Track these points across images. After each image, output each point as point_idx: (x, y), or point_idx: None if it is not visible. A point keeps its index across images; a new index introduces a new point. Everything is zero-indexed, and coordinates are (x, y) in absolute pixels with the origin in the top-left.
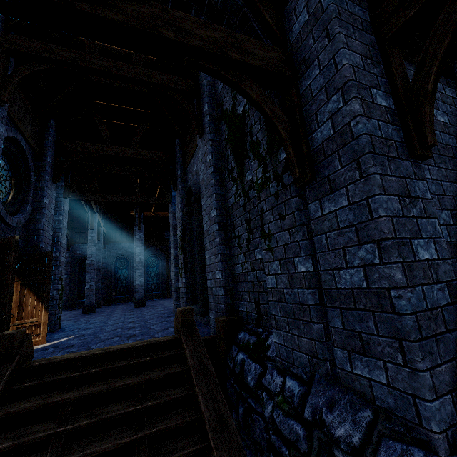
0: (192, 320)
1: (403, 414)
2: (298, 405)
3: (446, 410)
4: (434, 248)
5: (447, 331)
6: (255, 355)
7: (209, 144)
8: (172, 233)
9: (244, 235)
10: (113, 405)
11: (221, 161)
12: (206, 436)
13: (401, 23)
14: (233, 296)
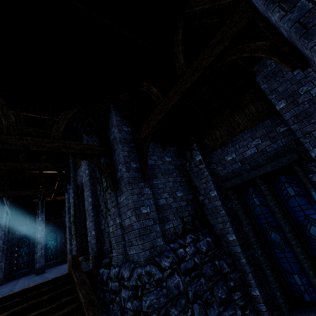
0: (78, 260)
1: (138, 260)
2: (117, 275)
3: (146, 255)
4: (149, 208)
5: (150, 233)
6: (108, 266)
7: (87, 165)
8: (67, 212)
9: (104, 210)
10: (31, 313)
11: (93, 173)
12: (82, 310)
13: (138, 143)
14: (101, 242)
